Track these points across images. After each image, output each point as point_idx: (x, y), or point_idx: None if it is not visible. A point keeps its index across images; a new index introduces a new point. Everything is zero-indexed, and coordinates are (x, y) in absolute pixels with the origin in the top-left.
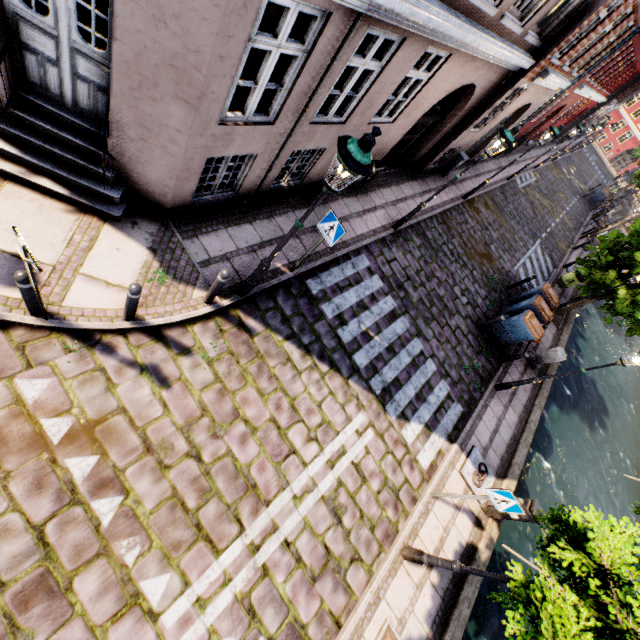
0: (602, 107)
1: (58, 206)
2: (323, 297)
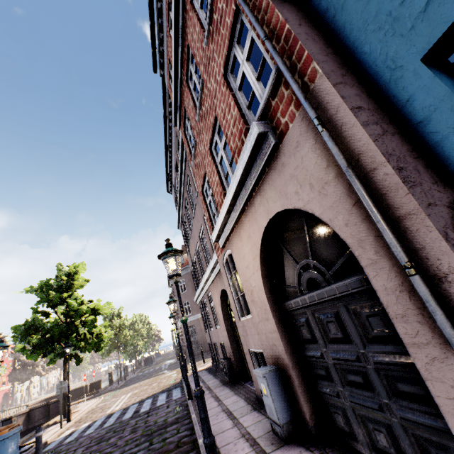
0: None
1: None
2: (170, 391)
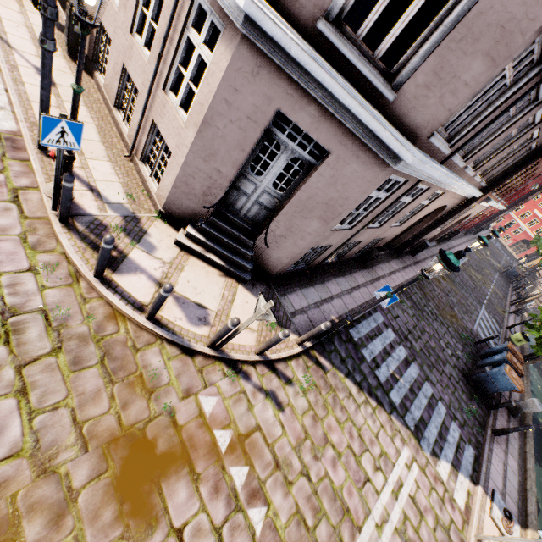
0: (503, 212)
1: (215, 272)
2: (361, 343)
